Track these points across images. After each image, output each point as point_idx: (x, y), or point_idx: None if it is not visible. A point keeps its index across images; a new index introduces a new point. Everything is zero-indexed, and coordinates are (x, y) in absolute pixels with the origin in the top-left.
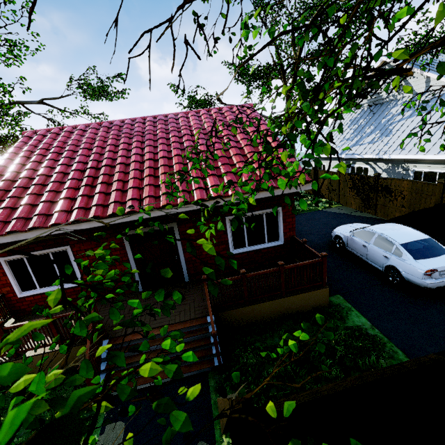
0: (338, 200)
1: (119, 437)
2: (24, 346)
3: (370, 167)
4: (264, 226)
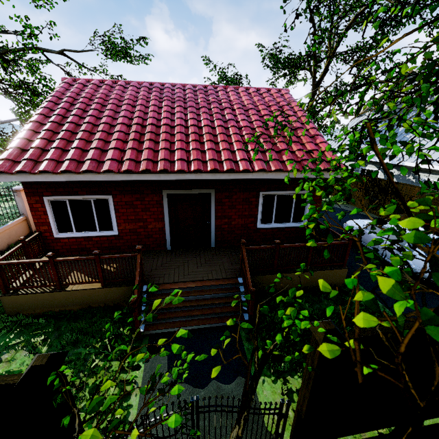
0: (344, 198)
1: (164, 366)
2: (69, 280)
3: (381, 171)
4: (292, 206)
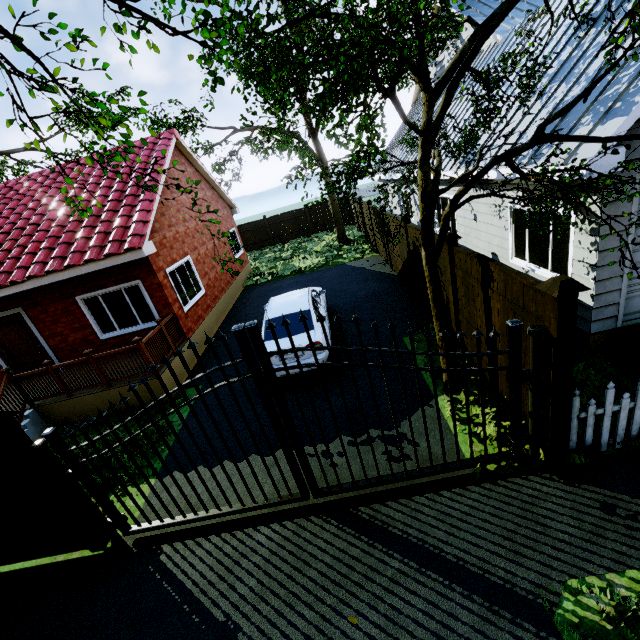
0: (375, 247)
1: None
2: None
3: (410, 192)
4: (129, 304)
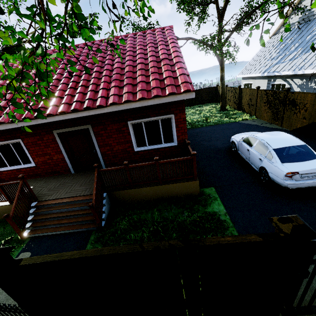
0: (254, 114)
1: None
2: None
3: (287, 83)
4: (160, 130)
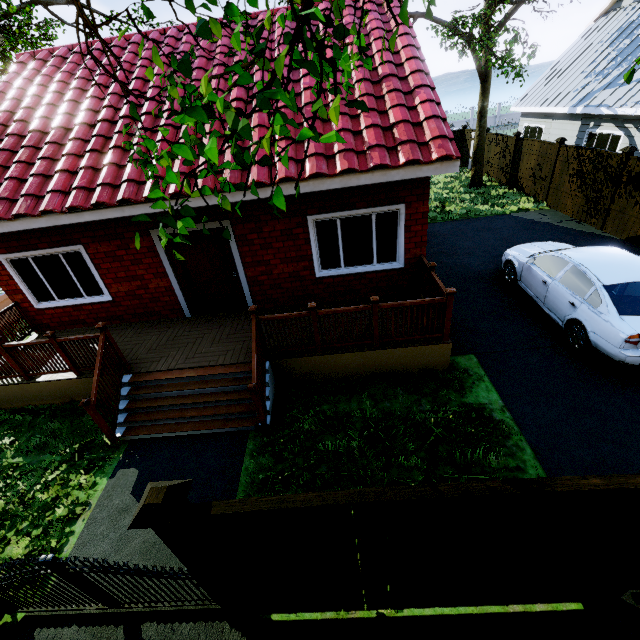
0: (545, 198)
1: (129, 485)
2: (35, 369)
3: (624, 134)
4: (373, 236)
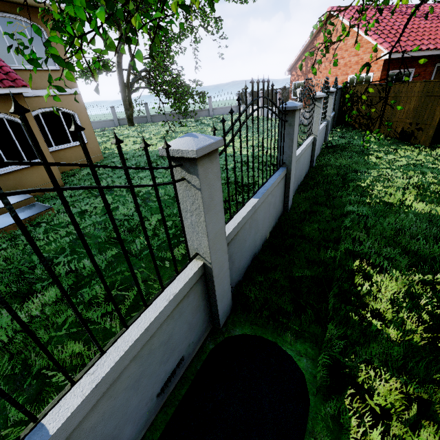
0: None
1: None
2: None
3: None
4: None
